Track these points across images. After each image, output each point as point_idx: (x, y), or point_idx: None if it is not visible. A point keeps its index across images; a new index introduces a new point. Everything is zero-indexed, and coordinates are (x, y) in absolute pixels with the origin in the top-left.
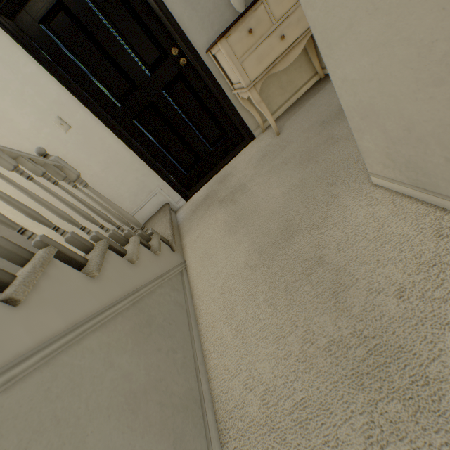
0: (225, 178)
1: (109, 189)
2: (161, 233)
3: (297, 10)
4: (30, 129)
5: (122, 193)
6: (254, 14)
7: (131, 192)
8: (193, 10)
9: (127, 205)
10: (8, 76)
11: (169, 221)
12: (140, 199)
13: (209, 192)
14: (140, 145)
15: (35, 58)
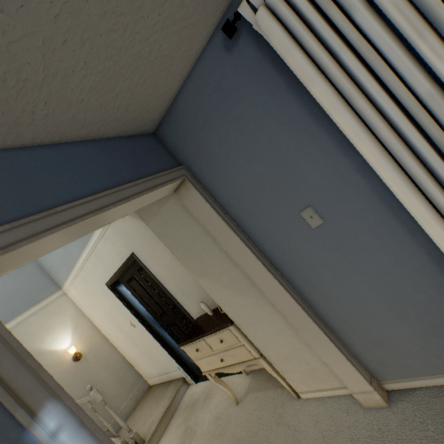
0: (207, 397)
1: (153, 355)
2: (155, 418)
3: (230, 349)
4: (121, 321)
5: (160, 360)
6: (198, 342)
7: (164, 362)
8: (187, 297)
9: (163, 366)
10: (114, 303)
11: (165, 409)
12: (169, 367)
13: (198, 398)
14: (172, 337)
15: (121, 301)
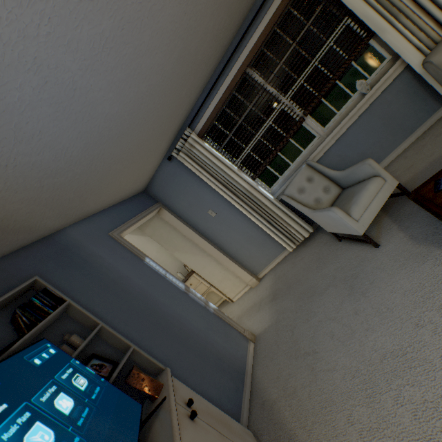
0: None
1: None
2: None
3: (196, 288)
4: None
5: None
6: None
7: None
8: None
9: None
10: None
11: None
12: None
13: None
14: None
15: None
